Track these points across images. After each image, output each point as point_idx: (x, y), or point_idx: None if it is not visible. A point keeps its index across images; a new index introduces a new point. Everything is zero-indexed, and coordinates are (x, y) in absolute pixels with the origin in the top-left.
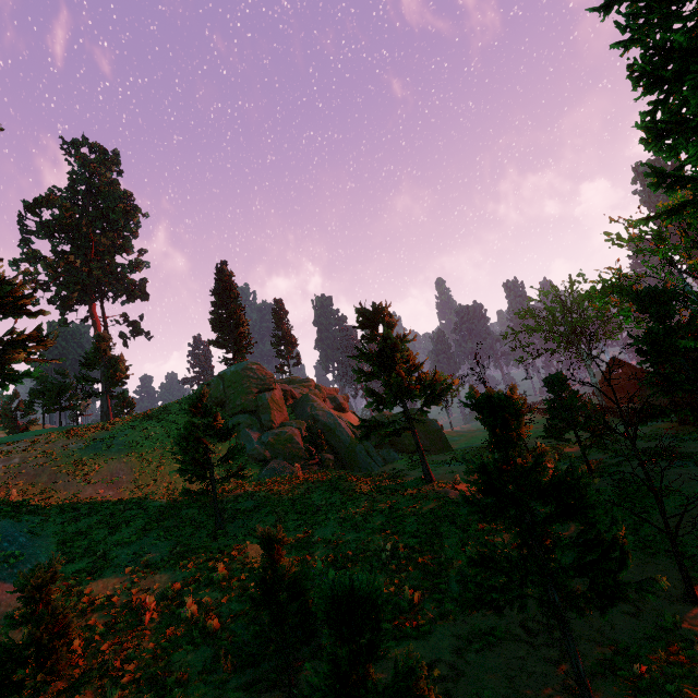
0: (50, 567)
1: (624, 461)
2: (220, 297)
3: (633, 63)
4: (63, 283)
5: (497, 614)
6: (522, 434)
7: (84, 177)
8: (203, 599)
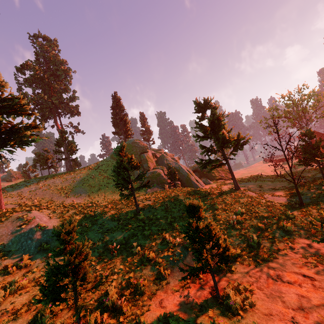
0: (70, 224)
1: None
2: (115, 110)
3: None
4: (40, 108)
5: None
6: None
7: (42, 53)
8: (142, 244)
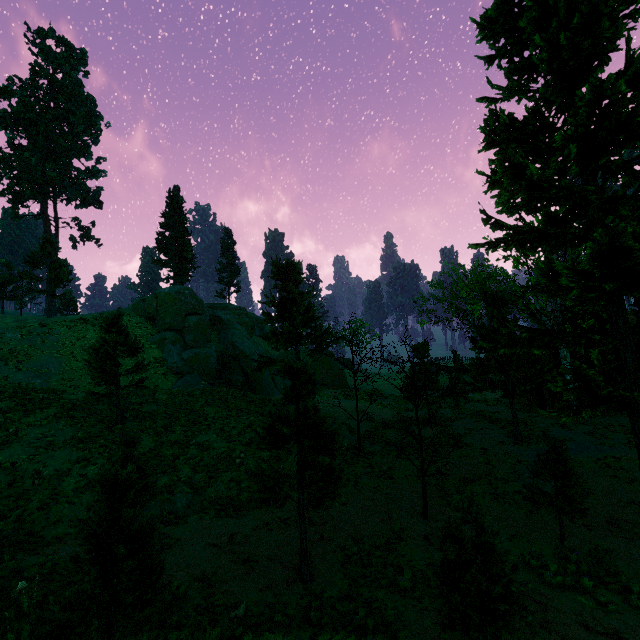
0: None
1: (458, 418)
2: (170, 220)
3: (487, 119)
4: (17, 177)
5: (266, 506)
6: (313, 394)
7: (47, 71)
8: (88, 474)
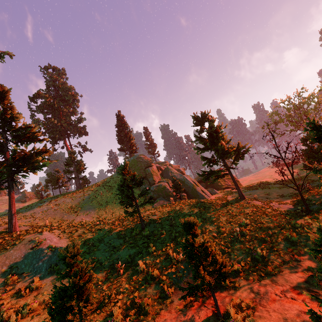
0: (75, 247)
1: None
2: (120, 128)
3: None
4: (51, 131)
5: None
6: None
7: (52, 82)
8: (146, 261)
